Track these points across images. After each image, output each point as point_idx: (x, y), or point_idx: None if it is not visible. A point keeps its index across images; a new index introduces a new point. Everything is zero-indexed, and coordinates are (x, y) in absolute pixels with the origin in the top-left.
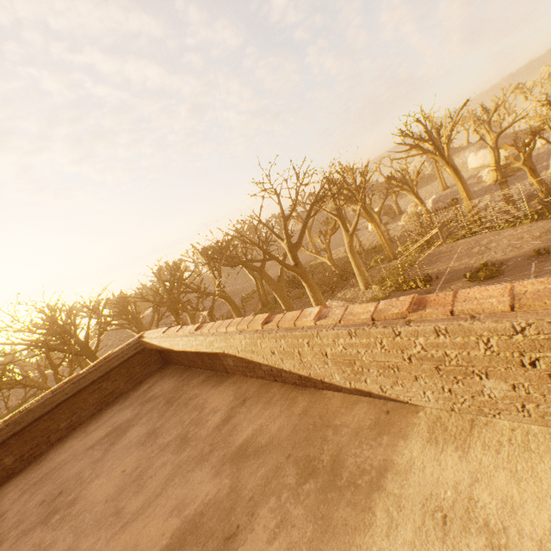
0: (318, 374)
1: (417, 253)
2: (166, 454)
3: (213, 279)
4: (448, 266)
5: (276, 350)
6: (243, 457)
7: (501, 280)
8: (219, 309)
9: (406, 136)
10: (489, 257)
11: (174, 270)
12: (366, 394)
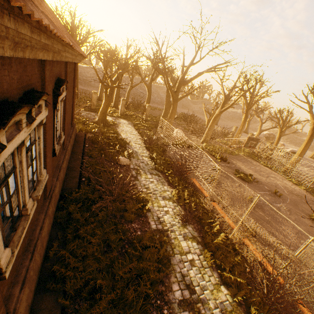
0: None
1: (244, 155)
2: None
3: (151, 76)
4: (241, 166)
5: None
6: None
7: (243, 183)
8: (152, 103)
9: (313, 93)
10: (259, 178)
11: (136, 52)
12: None
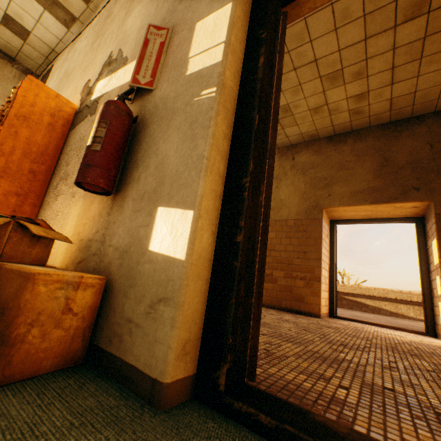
0: (402, 312)
1: None
2: (346, 310)
3: None
4: None
5: (398, 297)
6: (389, 317)
7: None
8: None
9: None
10: None
11: None
12: (421, 320)
